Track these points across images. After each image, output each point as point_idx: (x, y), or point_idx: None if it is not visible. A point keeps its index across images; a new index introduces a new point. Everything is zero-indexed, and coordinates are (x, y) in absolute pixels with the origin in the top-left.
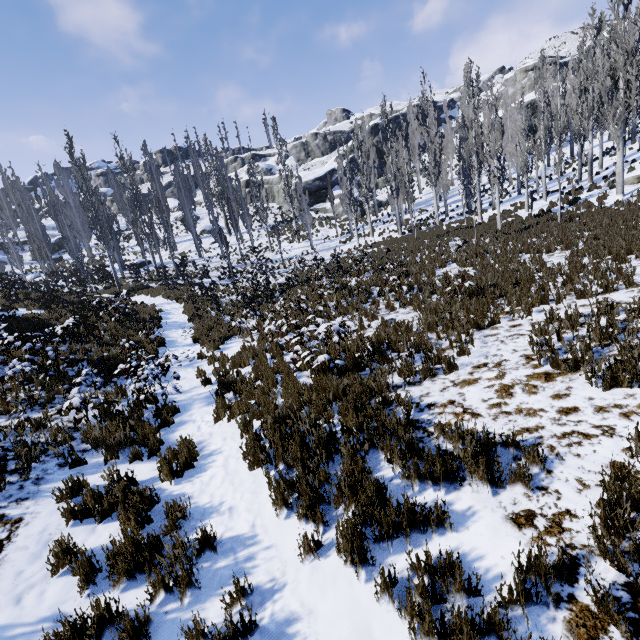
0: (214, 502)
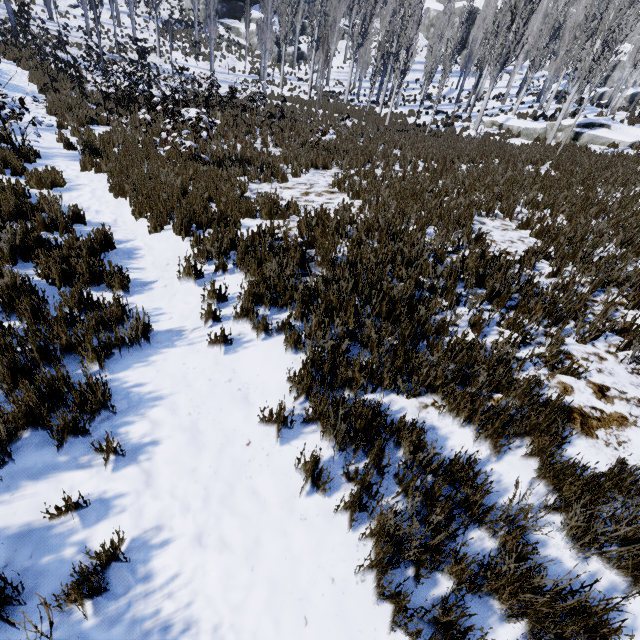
0: (83, 206)
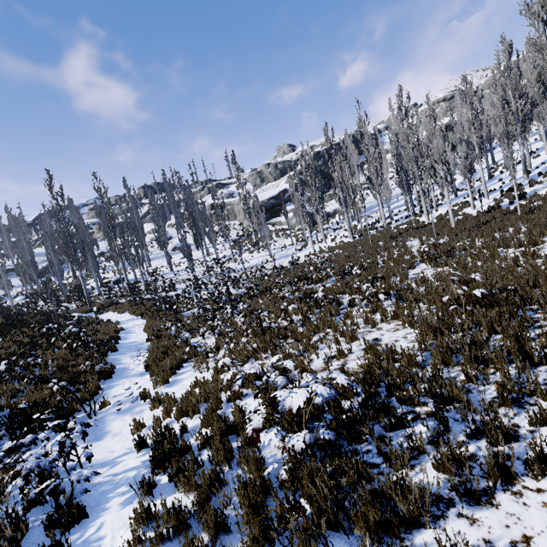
0: None
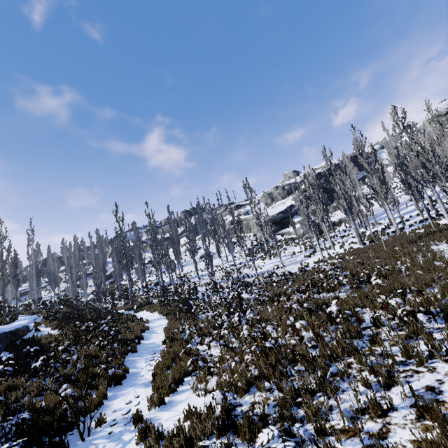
0: None
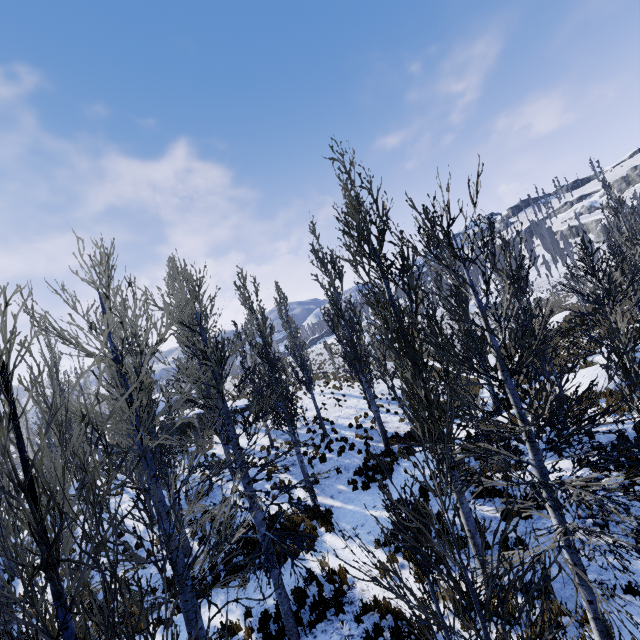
0: None
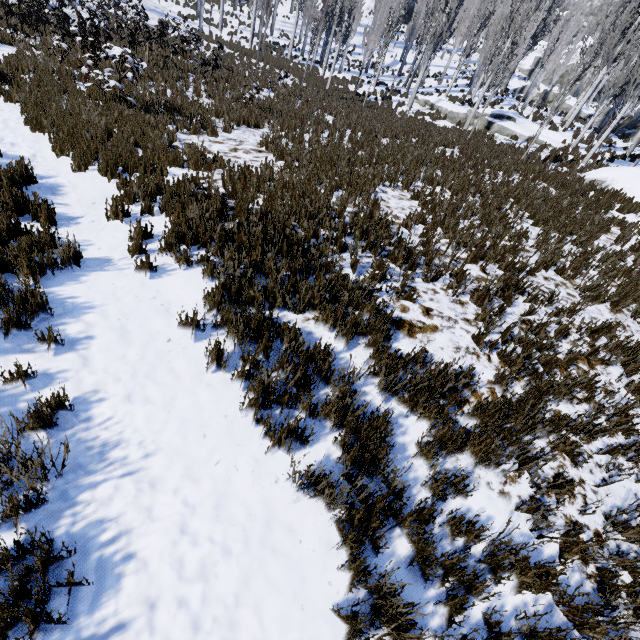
0: None
